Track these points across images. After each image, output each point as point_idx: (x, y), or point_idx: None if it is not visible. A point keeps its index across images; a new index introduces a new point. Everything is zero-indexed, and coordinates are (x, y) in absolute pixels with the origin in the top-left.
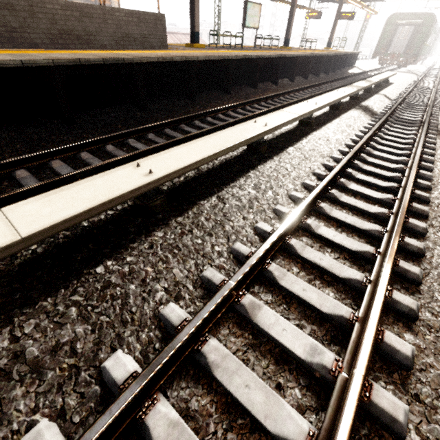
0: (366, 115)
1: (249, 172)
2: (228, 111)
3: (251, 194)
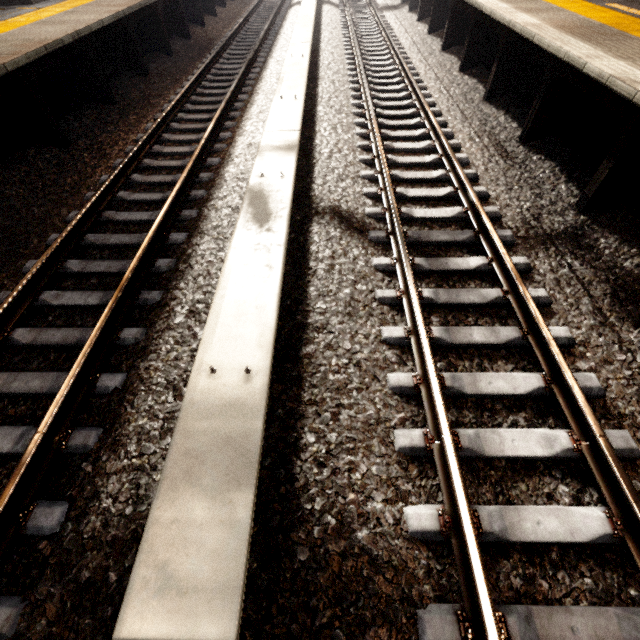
0: (334, 7)
1: (321, 40)
2: (245, 26)
3: (332, 45)
